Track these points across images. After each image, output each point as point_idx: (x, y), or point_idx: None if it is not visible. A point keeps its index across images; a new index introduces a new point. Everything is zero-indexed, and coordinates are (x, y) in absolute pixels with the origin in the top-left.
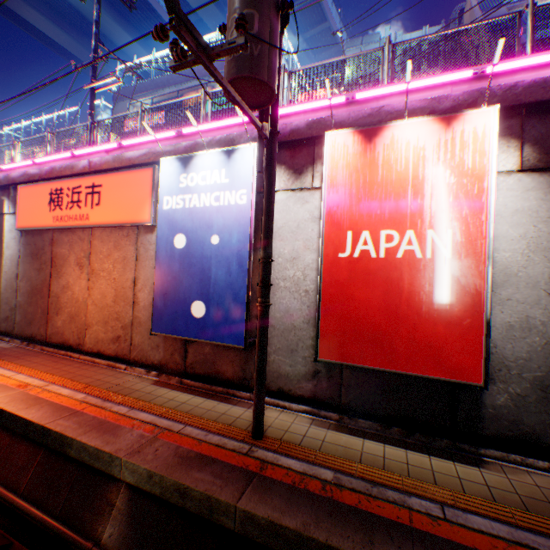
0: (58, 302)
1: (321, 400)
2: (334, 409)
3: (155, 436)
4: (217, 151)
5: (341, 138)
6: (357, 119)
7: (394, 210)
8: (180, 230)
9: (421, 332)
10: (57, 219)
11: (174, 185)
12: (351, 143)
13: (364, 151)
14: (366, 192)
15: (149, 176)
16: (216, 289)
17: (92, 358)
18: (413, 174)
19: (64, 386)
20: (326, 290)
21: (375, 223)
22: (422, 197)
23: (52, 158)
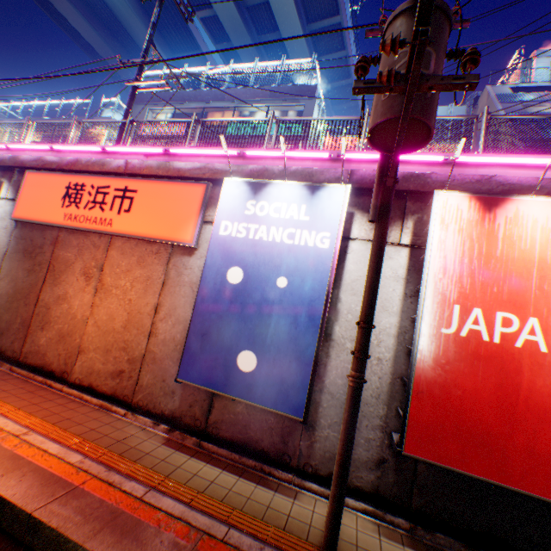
0: (47, 314)
1: (385, 498)
2: (401, 512)
3: (195, 546)
4: (299, 184)
5: (454, 200)
6: (463, 182)
7: (514, 290)
8: (237, 262)
9: (542, 441)
10: (69, 217)
11: (237, 209)
12: (466, 207)
13: (481, 220)
14: (481, 265)
15: (200, 192)
16: (274, 340)
17: (80, 393)
18: (540, 256)
19: (50, 437)
20: (420, 367)
21: (490, 302)
22: (549, 283)
23: (77, 148)
